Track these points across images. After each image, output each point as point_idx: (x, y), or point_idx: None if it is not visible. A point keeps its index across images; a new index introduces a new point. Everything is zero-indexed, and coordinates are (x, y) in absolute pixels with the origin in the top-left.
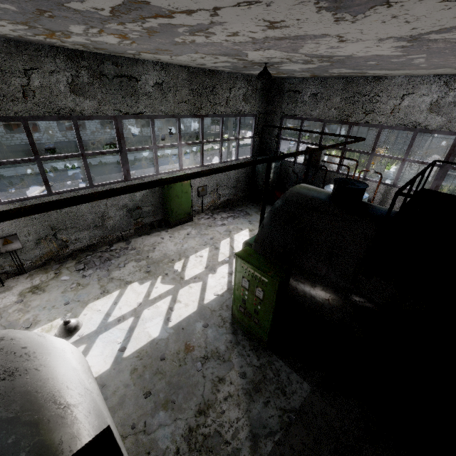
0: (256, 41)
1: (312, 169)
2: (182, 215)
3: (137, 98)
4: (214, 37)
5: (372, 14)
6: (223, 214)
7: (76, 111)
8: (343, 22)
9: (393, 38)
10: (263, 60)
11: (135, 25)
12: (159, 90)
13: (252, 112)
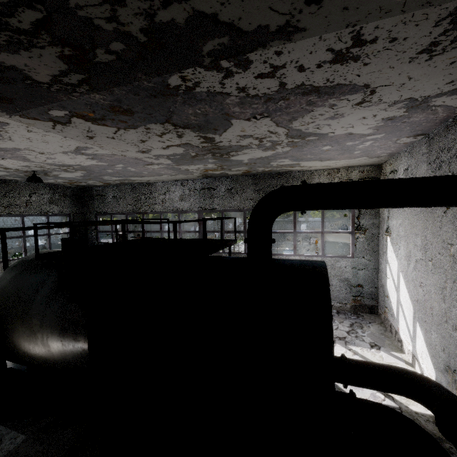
0: None
1: None
2: None
3: None
4: None
5: (11, 136)
6: None
7: None
8: (5, 140)
9: (68, 152)
10: (27, 169)
11: None
12: None
13: (64, 212)
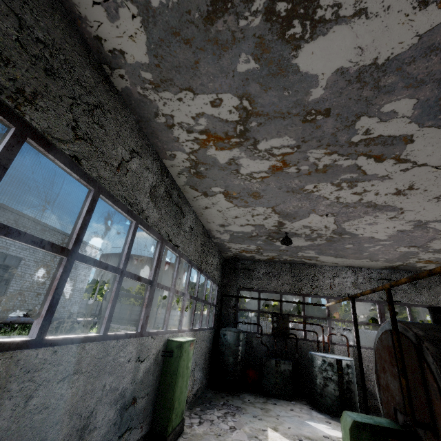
0: (351, 205)
1: (279, 339)
2: (178, 417)
3: (179, 231)
4: (341, 191)
5: None
6: (213, 411)
7: (144, 214)
8: (433, 200)
9: (417, 221)
10: (291, 230)
11: (334, 158)
12: (190, 232)
13: (218, 280)
